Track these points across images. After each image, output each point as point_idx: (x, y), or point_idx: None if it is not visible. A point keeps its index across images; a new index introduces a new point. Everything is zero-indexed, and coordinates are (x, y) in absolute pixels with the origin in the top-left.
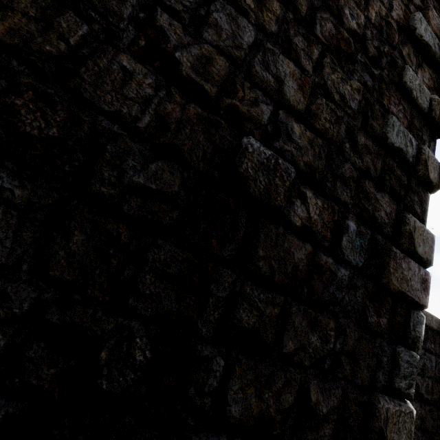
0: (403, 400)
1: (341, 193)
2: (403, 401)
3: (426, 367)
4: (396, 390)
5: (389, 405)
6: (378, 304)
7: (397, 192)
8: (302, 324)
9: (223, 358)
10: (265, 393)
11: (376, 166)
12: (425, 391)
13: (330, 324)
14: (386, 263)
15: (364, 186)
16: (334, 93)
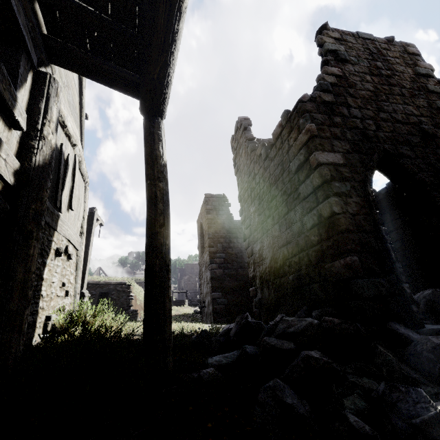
0: None
1: None
2: None
3: None
4: None
5: None
6: None
7: None
8: None
9: None
10: None
11: None
12: None
13: None
14: None
15: None
16: (420, 106)
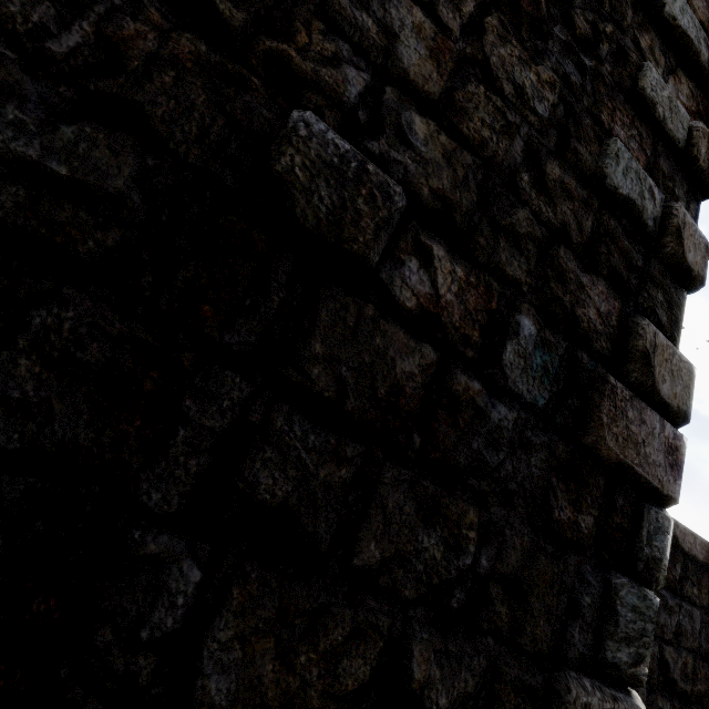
0: (625, 689)
1: (507, 261)
2: (623, 692)
3: (683, 630)
4: (608, 666)
5: (590, 699)
6: (576, 485)
7: (622, 279)
8: (404, 509)
9: (198, 565)
10: (300, 653)
11: (582, 223)
12: (680, 676)
13: (468, 514)
14: (595, 406)
15: (557, 257)
16: (503, 79)
